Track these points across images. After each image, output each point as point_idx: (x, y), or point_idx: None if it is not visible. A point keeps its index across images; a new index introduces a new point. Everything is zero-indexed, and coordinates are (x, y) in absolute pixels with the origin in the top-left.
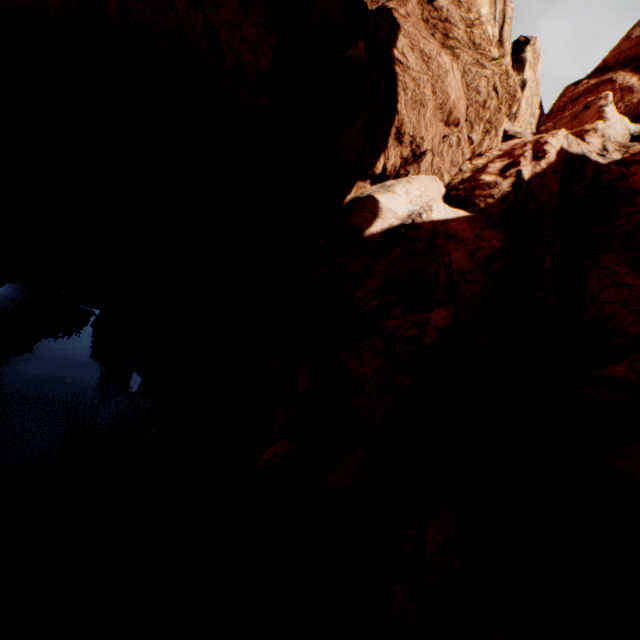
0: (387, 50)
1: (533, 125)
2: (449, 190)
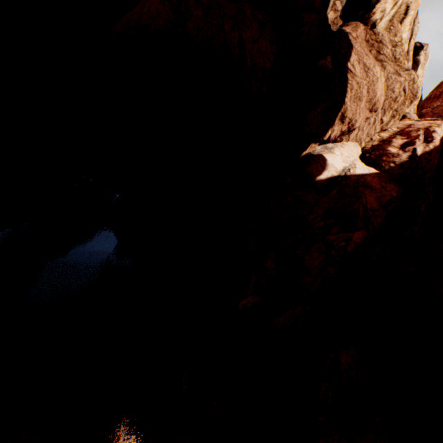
0: (344, 63)
1: (415, 105)
2: (364, 152)
